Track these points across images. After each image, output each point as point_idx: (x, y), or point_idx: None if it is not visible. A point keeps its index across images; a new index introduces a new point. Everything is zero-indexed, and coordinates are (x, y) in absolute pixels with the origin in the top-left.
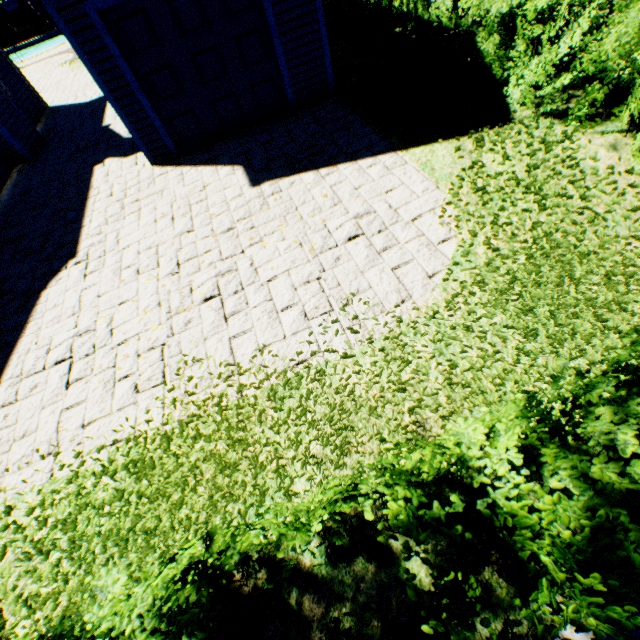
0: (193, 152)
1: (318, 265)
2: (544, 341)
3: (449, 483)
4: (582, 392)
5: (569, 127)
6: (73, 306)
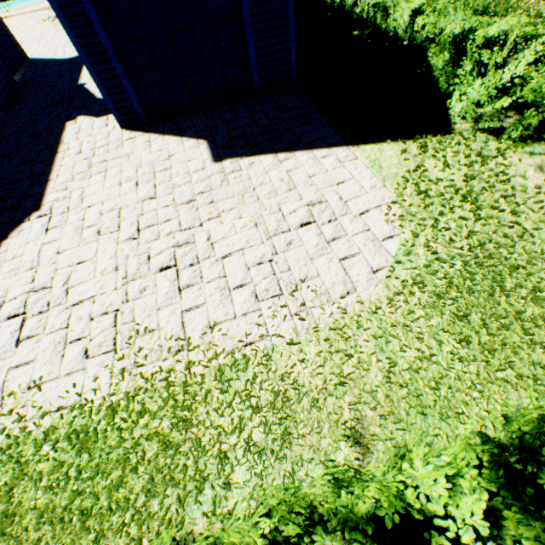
0: (161, 121)
1: (271, 247)
2: (476, 348)
3: None
4: (540, 443)
5: (502, 144)
6: (32, 260)
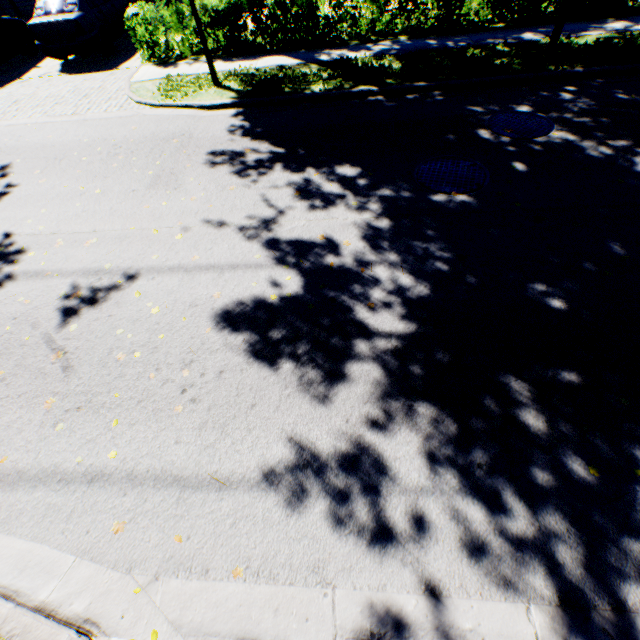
0: None
1: None
2: None
3: (389, 5)
4: None
5: None
6: None
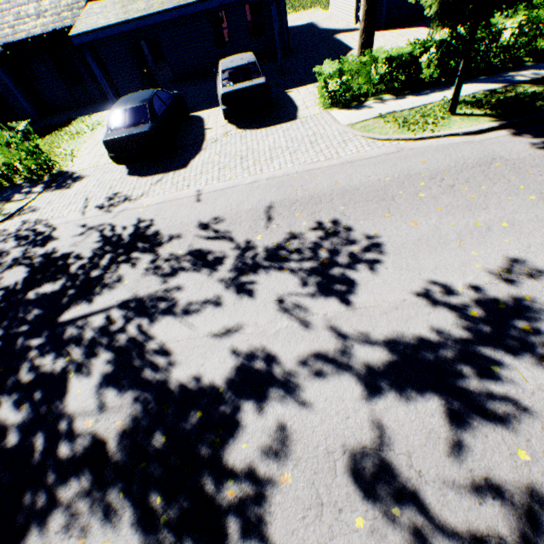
0: (391, 28)
1: None
2: None
3: None
4: None
5: None
6: None
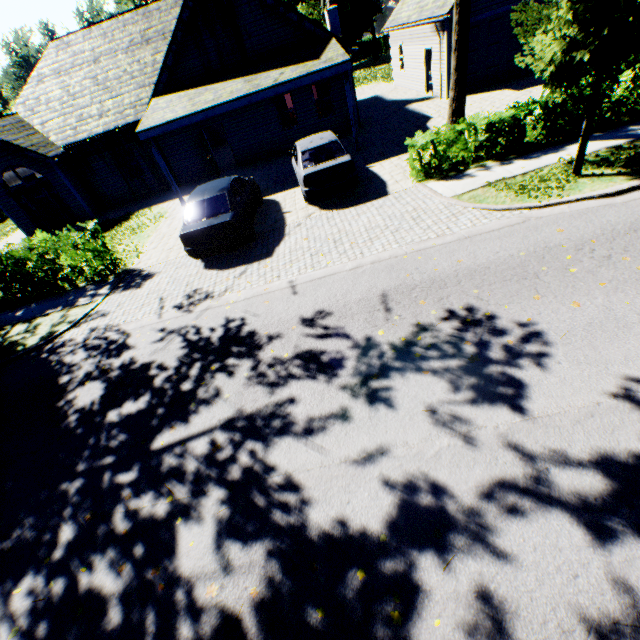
0: (468, 93)
1: None
2: None
3: None
4: None
5: None
6: None
